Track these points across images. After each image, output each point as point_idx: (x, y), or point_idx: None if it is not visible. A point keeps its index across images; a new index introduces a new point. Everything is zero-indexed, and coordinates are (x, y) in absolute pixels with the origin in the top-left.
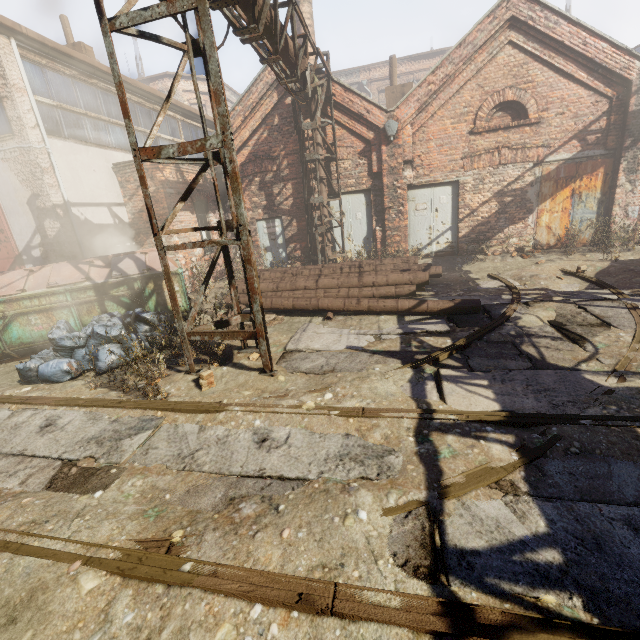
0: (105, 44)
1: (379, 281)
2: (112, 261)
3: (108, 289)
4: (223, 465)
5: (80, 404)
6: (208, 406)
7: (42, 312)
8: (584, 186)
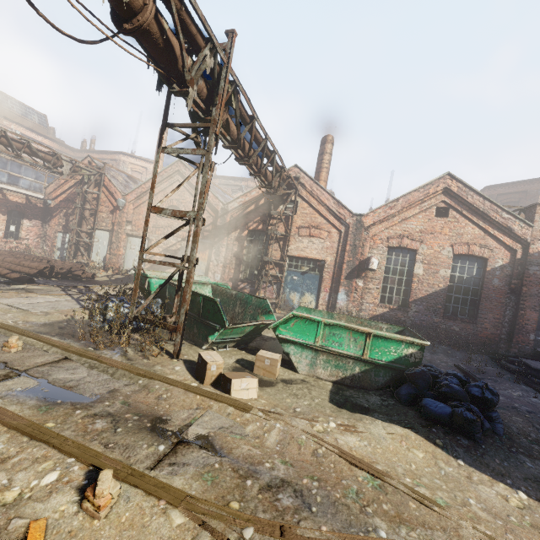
0: None
1: (26, 264)
2: None
3: None
4: None
5: None
6: None
7: None
8: (200, 257)
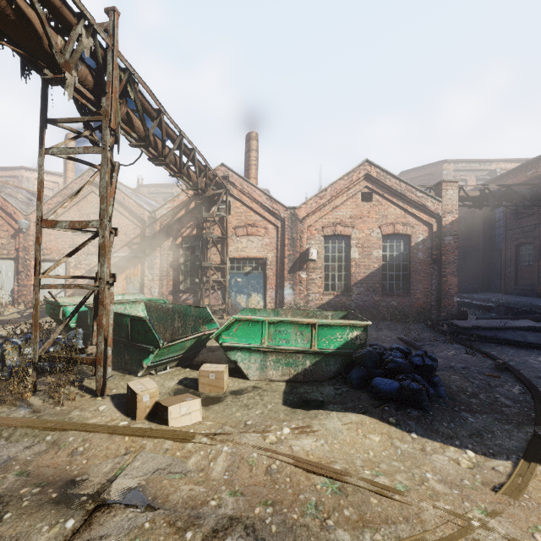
0: None
1: None
2: None
3: None
4: None
5: None
6: None
7: None
8: (132, 273)
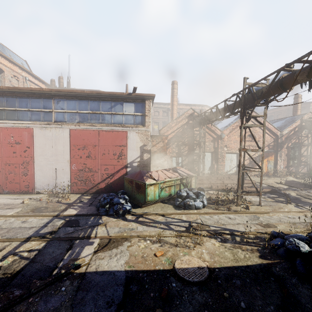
0: (241, 128)
1: None
2: (175, 170)
3: (182, 180)
4: (291, 221)
5: (228, 213)
6: (264, 212)
7: (169, 186)
8: (270, 159)
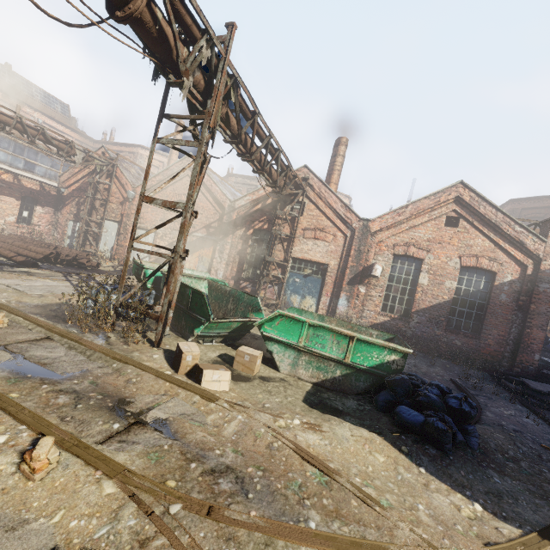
0: None
1: (33, 249)
2: None
3: None
4: None
5: None
6: None
7: None
8: (205, 253)
